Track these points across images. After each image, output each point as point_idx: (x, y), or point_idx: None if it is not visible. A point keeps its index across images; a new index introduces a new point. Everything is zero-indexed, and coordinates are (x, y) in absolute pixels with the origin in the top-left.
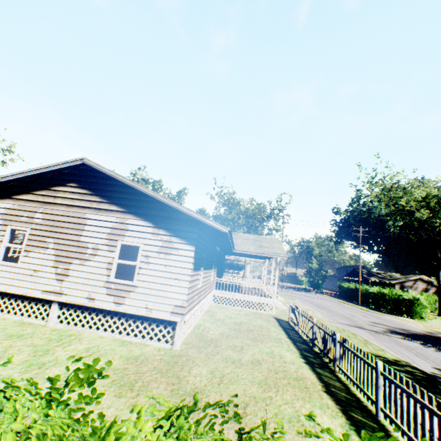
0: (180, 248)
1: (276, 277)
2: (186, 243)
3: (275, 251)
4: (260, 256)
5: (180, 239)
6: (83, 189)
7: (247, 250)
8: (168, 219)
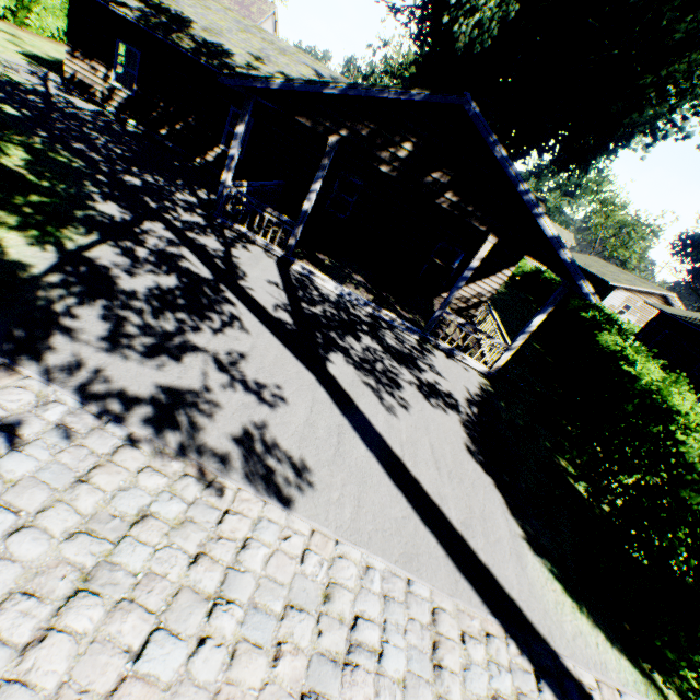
0: None
1: None
2: None
3: None
4: None
5: None
6: (660, 301)
7: None
8: None
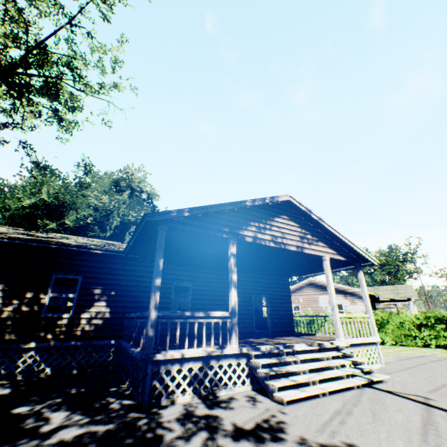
0: (357, 302)
1: (415, 311)
2: (359, 300)
3: (408, 294)
4: (401, 299)
5: (355, 299)
6: (312, 288)
7: (388, 297)
8: (348, 292)
